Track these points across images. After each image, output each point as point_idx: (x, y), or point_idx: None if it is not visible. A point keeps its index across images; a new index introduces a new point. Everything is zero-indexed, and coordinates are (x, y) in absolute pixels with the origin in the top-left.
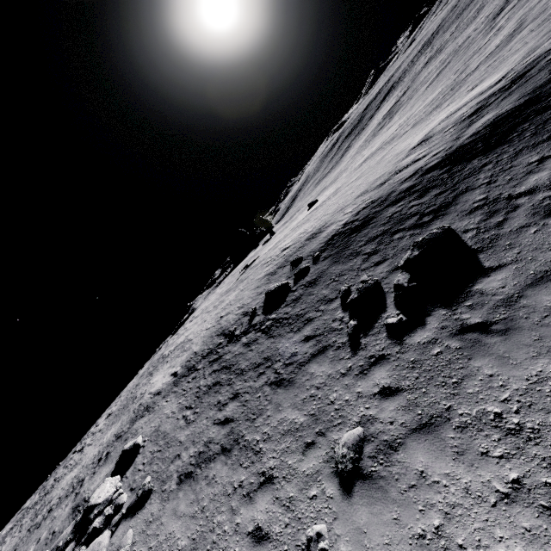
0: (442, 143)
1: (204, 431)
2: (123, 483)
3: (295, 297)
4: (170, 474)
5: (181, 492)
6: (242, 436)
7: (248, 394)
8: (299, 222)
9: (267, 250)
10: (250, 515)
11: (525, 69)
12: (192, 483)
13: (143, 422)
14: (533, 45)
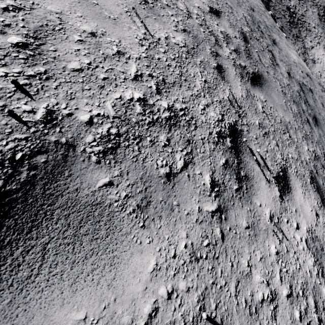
0: None
1: None
2: None
3: None
4: None
5: None
6: None
7: None
8: None
9: None
10: None
11: None
12: None
13: None
14: None
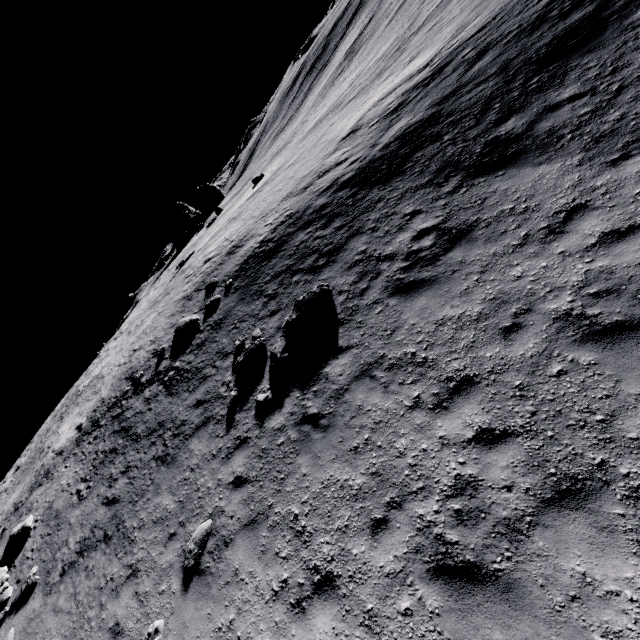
0: (362, 145)
1: (93, 512)
2: (11, 574)
3: (200, 341)
4: (55, 564)
5: (62, 584)
6: (123, 521)
7: (137, 470)
8: (237, 210)
9: (201, 246)
10: (114, 610)
11: (446, 59)
12: (73, 575)
13: (39, 493)
14: (464, 19)
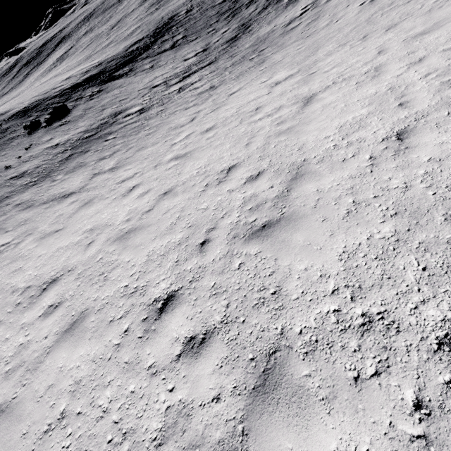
0: (73, 80)
1: None
2: None
3: None
4: None
5: None
6: None
7: None
8: None
9: None
10: None
11: (103, 61)
12: None
13: None
14: (109, 53)
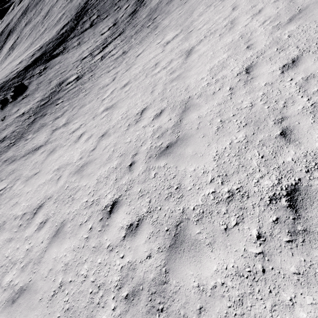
0: (24, 63)
1: None
2: None
3: None
4: None
5: None
6: None
7: None
8: None
9: None
10: None
11: (43, 45)
12: None
13: None
14: (46, 38)
